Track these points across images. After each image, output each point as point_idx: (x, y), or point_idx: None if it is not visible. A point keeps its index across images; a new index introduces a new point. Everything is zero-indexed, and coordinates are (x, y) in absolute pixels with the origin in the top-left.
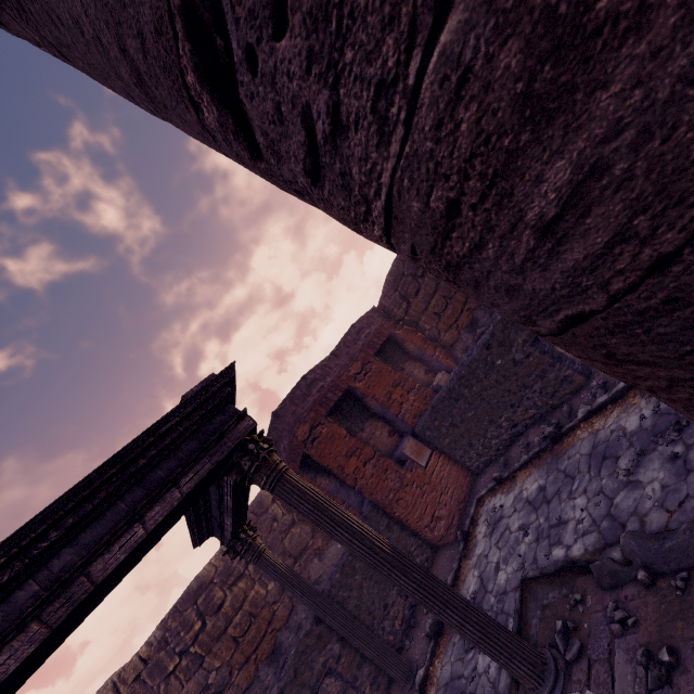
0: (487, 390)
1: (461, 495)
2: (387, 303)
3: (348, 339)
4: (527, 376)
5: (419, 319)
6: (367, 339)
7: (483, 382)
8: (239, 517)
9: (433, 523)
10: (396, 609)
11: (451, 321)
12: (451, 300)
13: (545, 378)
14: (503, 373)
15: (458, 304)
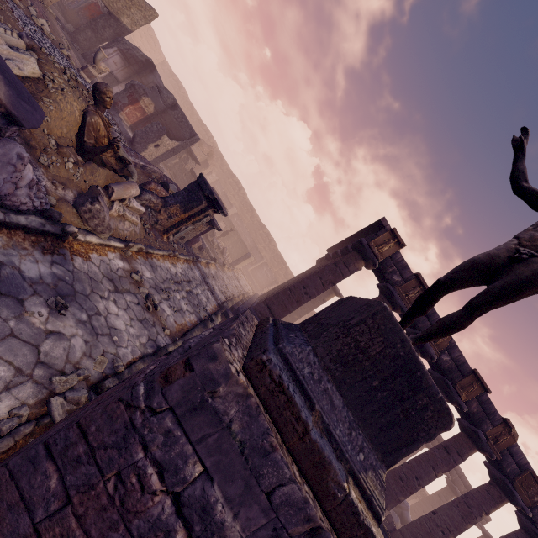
0: None
1: None
2: None
3: None
4: None
5: None
6: None
7: None
8: None
9: None
10: None
11: None
12: None
13: None
14: None
15: None
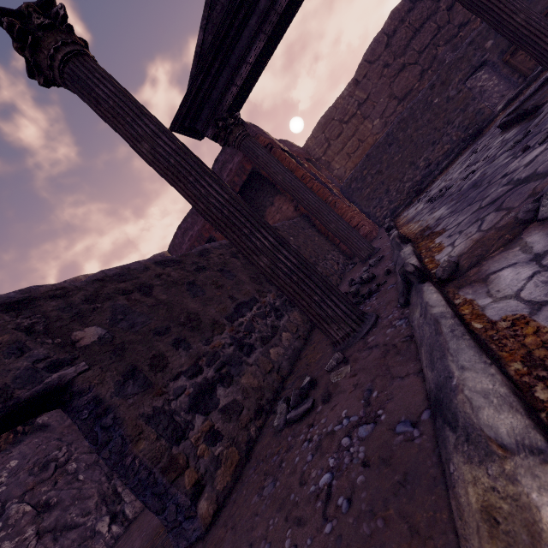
0: (418, 131)
1: (373, 228)
2: (312, 143)
3: (286, 143)
4: (453, 112)
5: (332, 160)
6: (298, 151)
7: (418, 122)
8: (255, 70)
9: (361, 223)
10: (332, 263)
11: (358, 160)
12: (363, 143)
13: (466, 112)
14: (436, 111)
15: (367, 146)
